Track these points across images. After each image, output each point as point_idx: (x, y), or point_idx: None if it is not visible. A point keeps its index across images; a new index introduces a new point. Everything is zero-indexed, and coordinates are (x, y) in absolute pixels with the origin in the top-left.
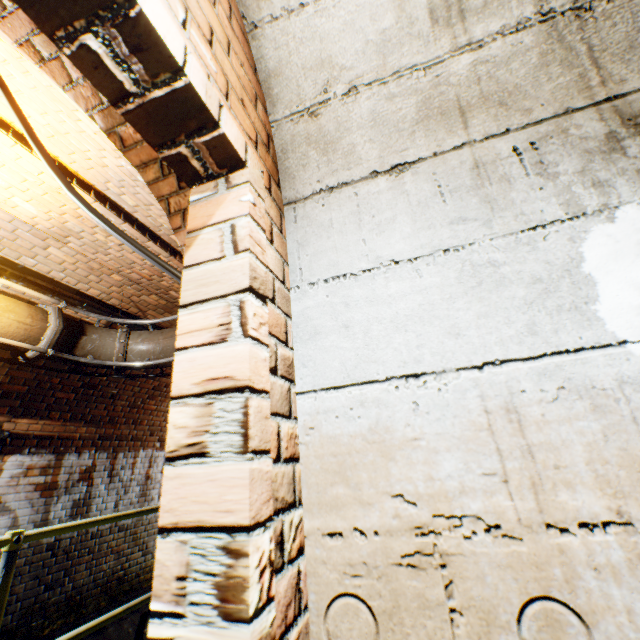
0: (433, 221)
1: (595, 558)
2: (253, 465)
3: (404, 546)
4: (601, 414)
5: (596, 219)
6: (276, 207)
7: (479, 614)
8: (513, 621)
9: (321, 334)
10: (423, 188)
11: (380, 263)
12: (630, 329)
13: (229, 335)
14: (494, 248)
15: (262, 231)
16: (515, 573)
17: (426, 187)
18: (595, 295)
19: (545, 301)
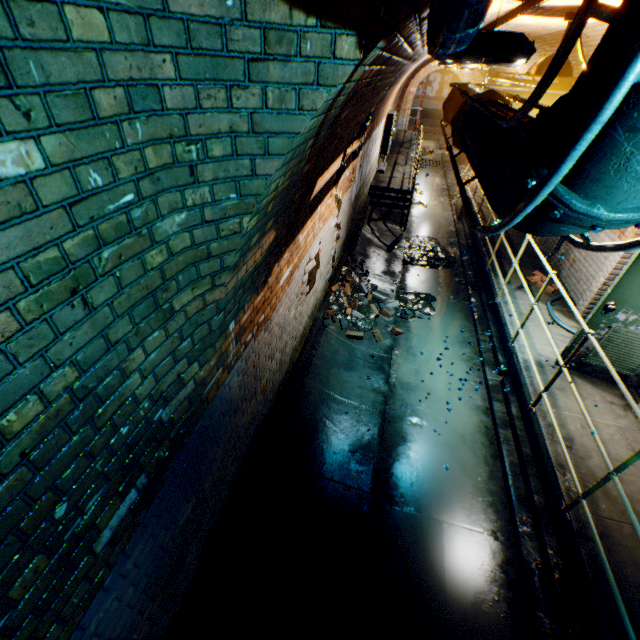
0: None
1: None
2: None
3: None
4: None
5: None
6: None
7: None
8: None
9: None
10: None
11: None
12: None
13: None
14: None
15: None
16: None
17: None
18: None
19: None
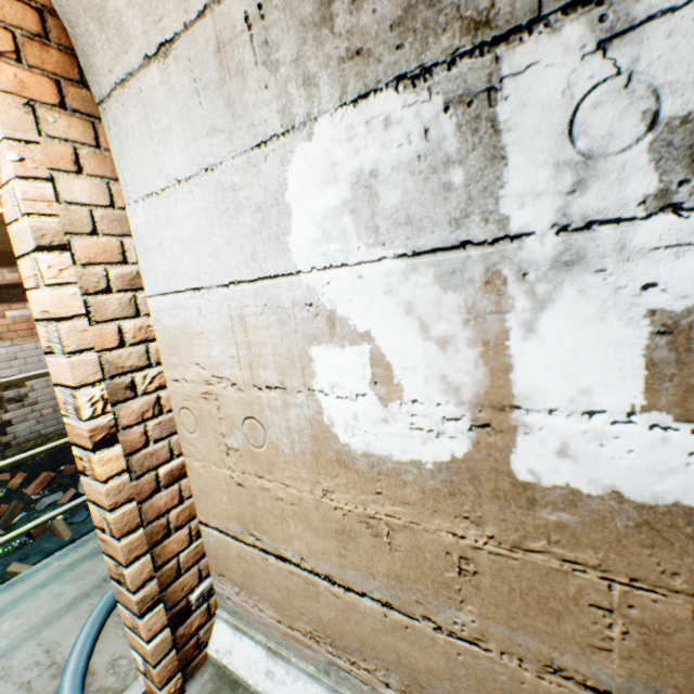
0: (196, 132)
1: (271, 403)
2: (73, 360)
3: (203, 389)
4: (282, 326)
5: (301, 136)
6: (82, 119)
7: (230, 421)
8: (241, 425)
9: (150, 251)
10: (185, 83)
11: (170, 182)
12: (305, 261)
13: (40, 284)
14: (235, 169)
15: (44, 182)
16: (242, 406)
17: (186, 82)
18: (290, 227)
19: (262, 231)
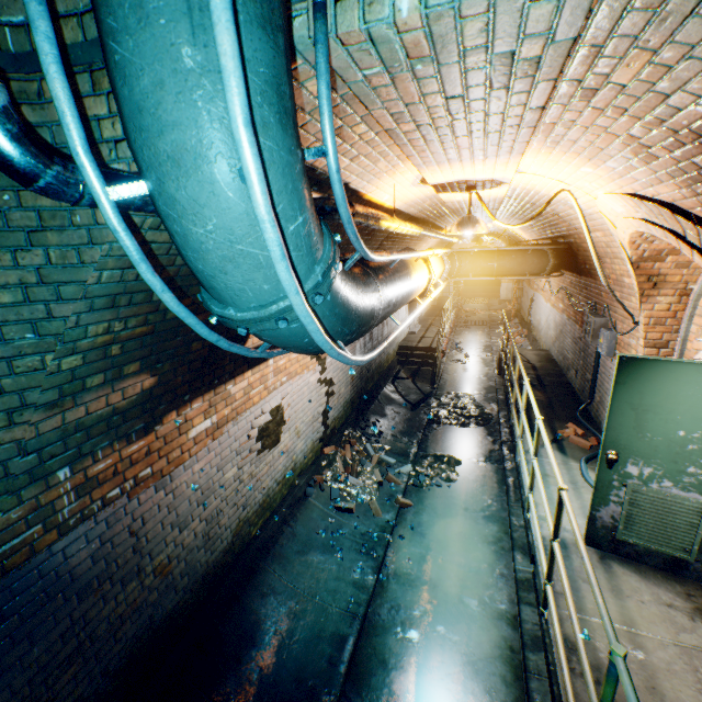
0: None
1: None
2: None
3: None
4: None
5: None
6: None
7: None
8: None
9: None
10: None
11: None
12: None
13: None
14: None
15: None
16: None
17: None
18: None
19: None
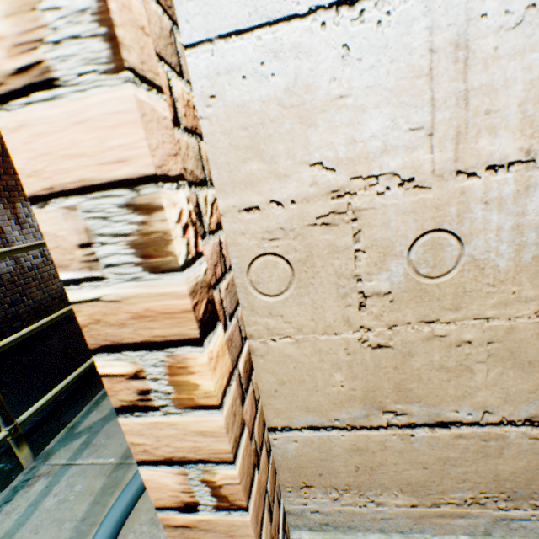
0: None
1: (489, 195)
2: (139, 95)
3: (320, 210)
4: None
5: None
6: None
7: (379, 250)
8: (405, 251)
9: None
10: None
11: None
12: None
13: None
14: None
15: None
16: (416, 217)
17: None
18: None
19: None
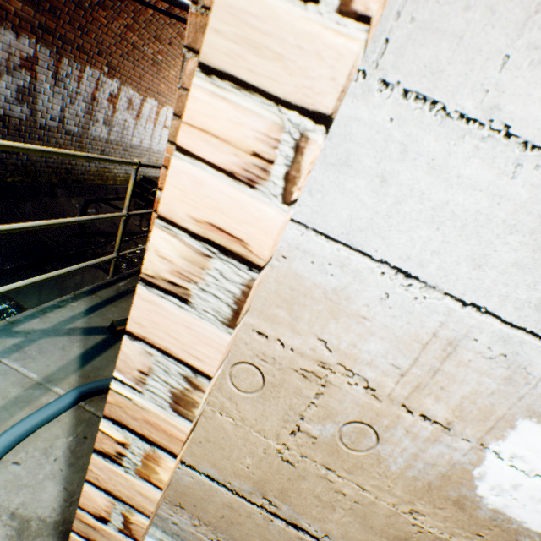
0: None
1: (412, 428)
2: (232, 335)
3: (306, 365)
4: (506, 383)
5: None
6: None
7: (326, 411)
8: (342, 422)
9: (350, 169)
10: None
11: (490, 119)
12: None
13: (262, 181)
14: None
15: None
16: (362, 410)
17: None
18: None
19: None
